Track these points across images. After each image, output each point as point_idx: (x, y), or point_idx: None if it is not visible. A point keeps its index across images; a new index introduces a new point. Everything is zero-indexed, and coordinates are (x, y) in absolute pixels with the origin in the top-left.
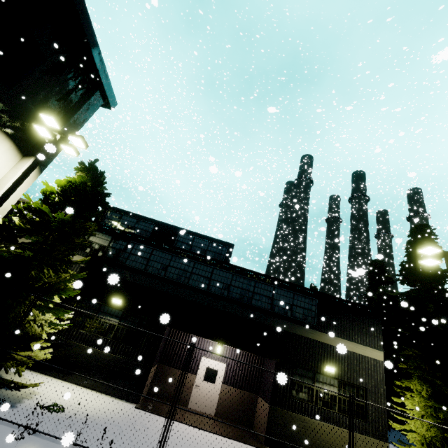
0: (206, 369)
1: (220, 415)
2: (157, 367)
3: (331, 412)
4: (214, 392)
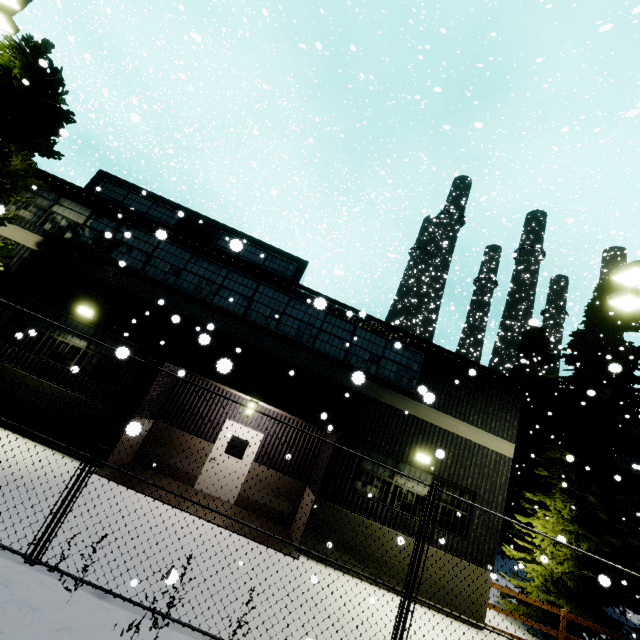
0: (230, 438)
1: (242, 504)
2: (153, 424)
3: (412, 519)
4: (239, 471)
